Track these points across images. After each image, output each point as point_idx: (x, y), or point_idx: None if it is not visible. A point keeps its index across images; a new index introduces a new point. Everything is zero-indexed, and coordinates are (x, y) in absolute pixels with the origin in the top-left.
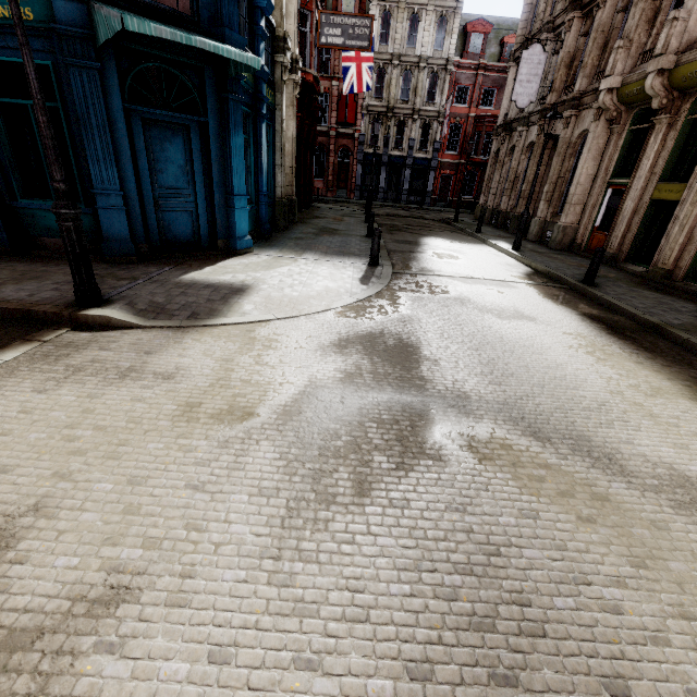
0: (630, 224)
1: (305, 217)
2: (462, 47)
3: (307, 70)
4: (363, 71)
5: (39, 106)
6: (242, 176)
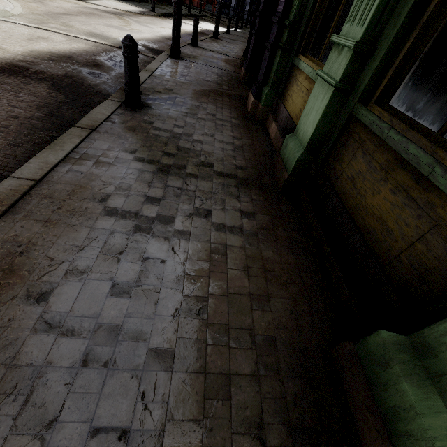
0: None
1: (159, 4)
2: None
3: None
4: None
5: None
6: None
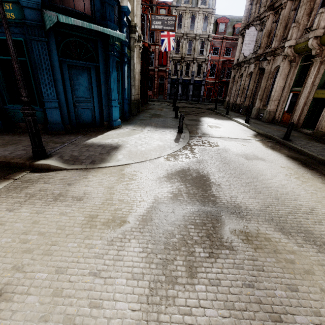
0: (302, 110)
1: (144, 109)
2: (215, 29)
3: (145, 41)
4: (170, 41)
5: (14, 59)
6: (116, 91)
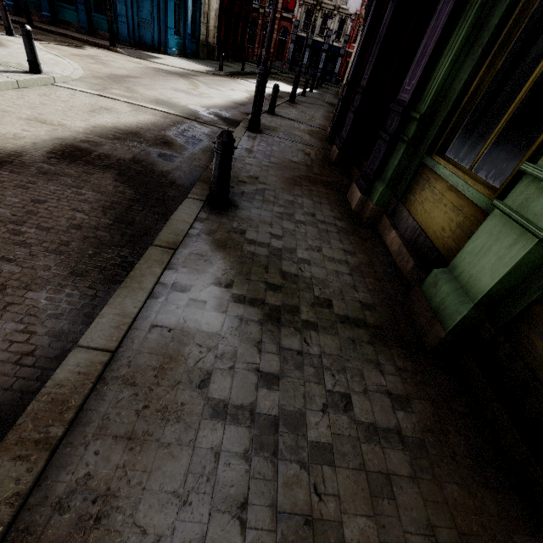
0: None
1: (225, 61)
2: None
3: None
4: None
5: None
6: (173, 20)
